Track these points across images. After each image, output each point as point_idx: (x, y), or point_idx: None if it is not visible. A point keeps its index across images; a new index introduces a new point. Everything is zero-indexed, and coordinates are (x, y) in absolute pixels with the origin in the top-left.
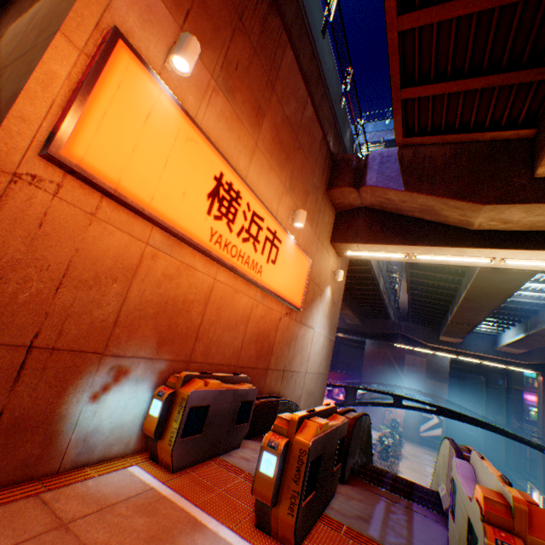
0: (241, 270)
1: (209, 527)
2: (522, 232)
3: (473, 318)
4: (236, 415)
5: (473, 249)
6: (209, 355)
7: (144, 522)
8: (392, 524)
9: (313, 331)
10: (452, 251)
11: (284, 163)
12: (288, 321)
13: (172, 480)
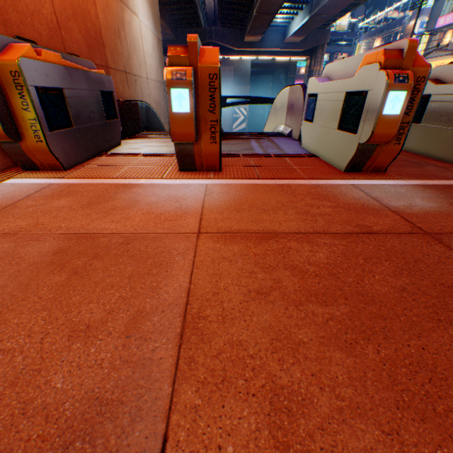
0: None
1: (142, 184)
2: None
3: (276, 3)
4: (102, 109)
5: None
6: (13, 29)
7: (69, 202)
8: (267, 147)
9: (139, 22)
10: None
11: None
12: None
13: (71, 175)
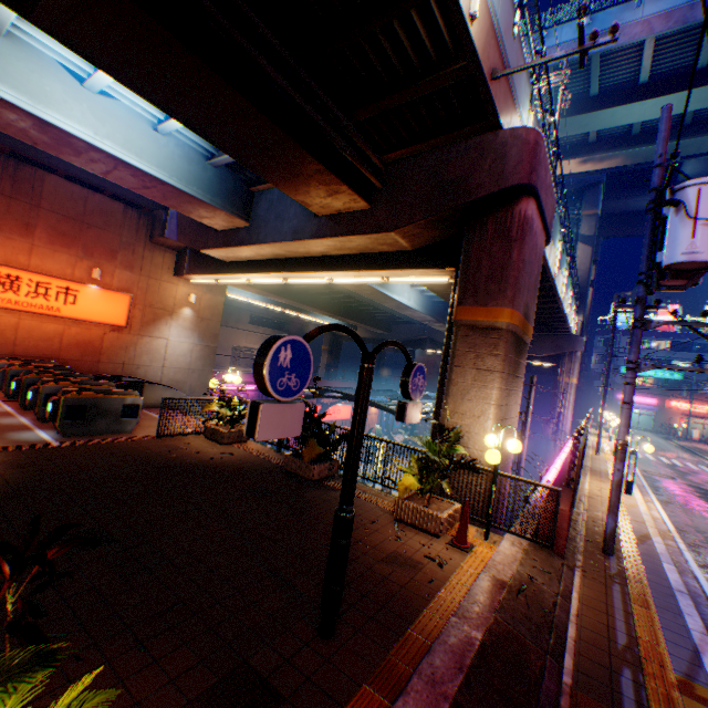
0: (38, 312)
1: None
2: (244, 262)
3: (420, 316)
4: None
5: (229, 276)
6: (31, 353)
7: None
8: None
9: (168, 340)
10: (226, 277)
11: (74, 244)
12: (119, 335)
13: None
